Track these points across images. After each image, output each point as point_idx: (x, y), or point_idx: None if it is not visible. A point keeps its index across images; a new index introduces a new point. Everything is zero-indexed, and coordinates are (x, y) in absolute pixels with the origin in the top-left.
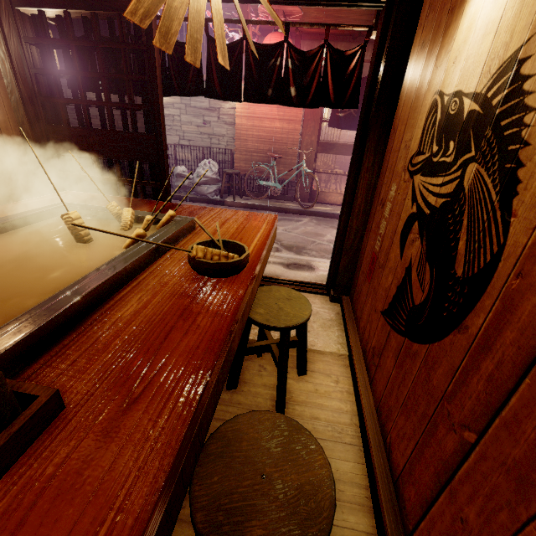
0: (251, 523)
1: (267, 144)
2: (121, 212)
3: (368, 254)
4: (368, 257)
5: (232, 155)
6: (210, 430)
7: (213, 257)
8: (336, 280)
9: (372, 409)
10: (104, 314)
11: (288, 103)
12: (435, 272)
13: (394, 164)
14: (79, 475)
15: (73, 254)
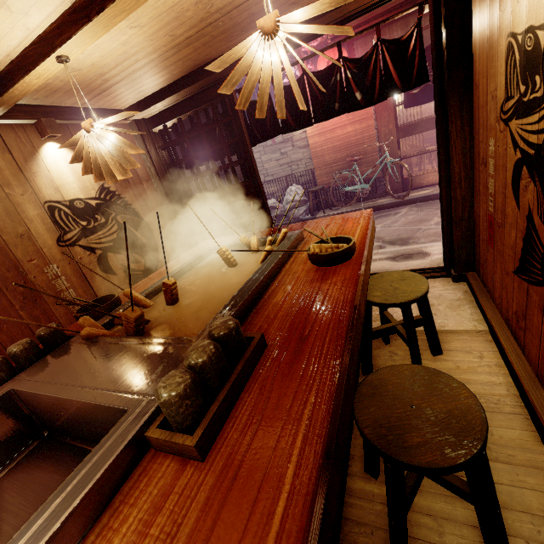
0: (410, 434)
1: (344, 151)
2: (249, 241)
3: (483, 219)
4: (483, 223)
5: (312, 174)
6: None
7: (327, 250)
8: (453, 257)
9: (530, 375)
10: (265, 302)
11: (356, 108)
12: None
13: (486, 119)
14: (289, 370)
15: (230, 274)
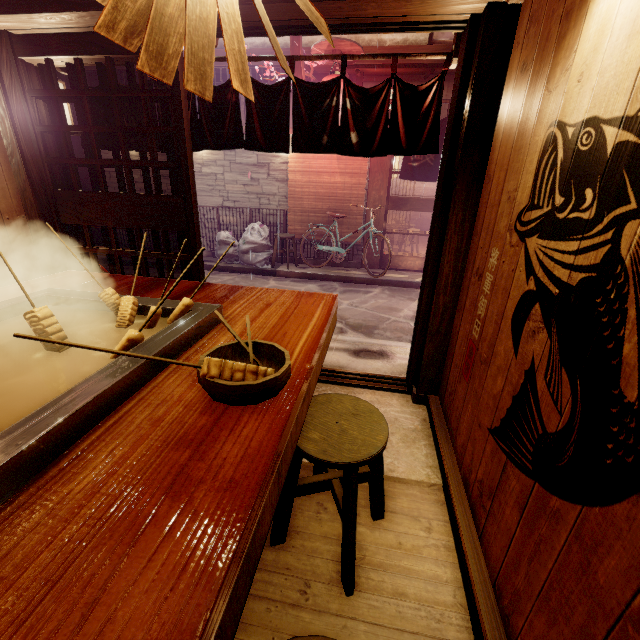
0: None
1: (326, 202)
2: (120, 301)
3: (463, 341)
4: (462, 346)
5: (285, 216)
6: (244, 616)
7: (233, 374)
8: (419, 374)
9: (485, 582)
10: (41, 490)
11: (348, 151)
12: (581, 387)
13: (493, 222)
14: None
15: (33, 371)
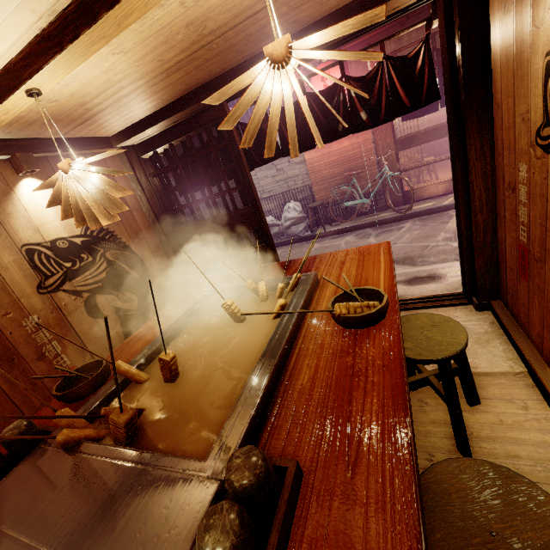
0: None
1: (341, 166)
2: (256, 286)
3: (512, 247)
4: (512, 251)
5: (310, 189)
6: None
7: (356, 310)
8: (475, 285)
9: None
10: (288, 385)
11: (361, 128)
12: None
13: (513, 142)
14: (344, 535)
15: (238, 334)
